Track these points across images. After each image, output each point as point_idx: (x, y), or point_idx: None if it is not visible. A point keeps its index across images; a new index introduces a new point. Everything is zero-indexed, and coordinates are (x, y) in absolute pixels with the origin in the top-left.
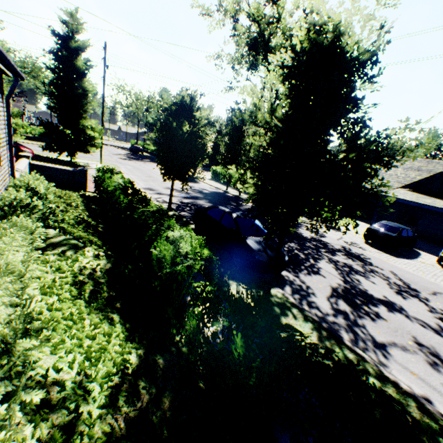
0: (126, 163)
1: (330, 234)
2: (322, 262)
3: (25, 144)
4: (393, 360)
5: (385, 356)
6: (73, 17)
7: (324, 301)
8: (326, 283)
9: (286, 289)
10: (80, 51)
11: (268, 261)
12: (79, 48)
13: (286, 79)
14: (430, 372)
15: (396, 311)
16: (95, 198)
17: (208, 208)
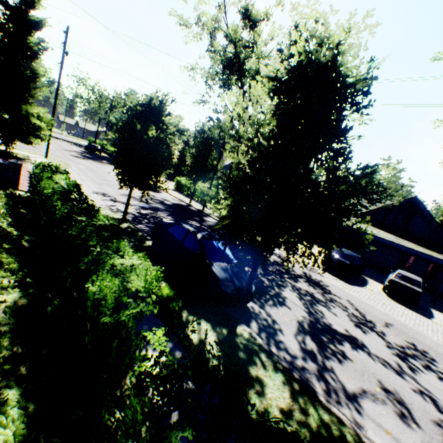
0: (78, 162)
1: (291, 258)
2: (286, 290)
3: None
4: (366, 415)
5: (358, 410)
6: None
7: (292, 339)
8: (292, 316)
9: (253, 325)
10: (34, 28)
11: (235, 292)
12: (32, 24)
13: (276, 93)
14: (402, 427)
15: (360, 349)
16: (28, 199)
17: (170, 225)
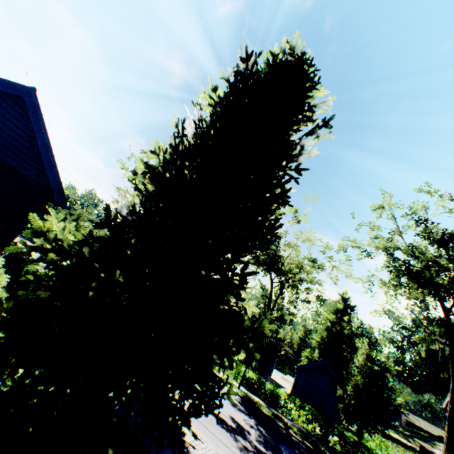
0: None
1: None
2: None
3: None
4: None
5: None
6: None
7: None
8: None
9: None
10: None
11: None
12: None
13: None
14: None
15: None
16: None
17: None
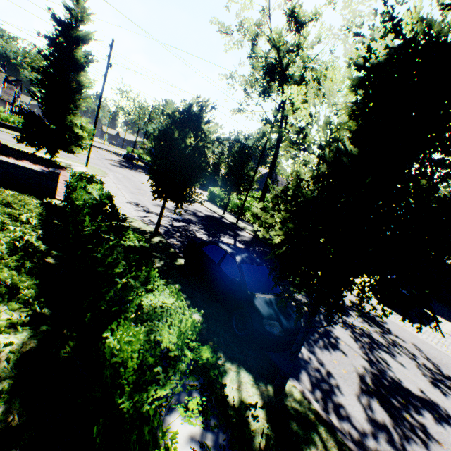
0: (116, 170)
1: None
2: (337, 327)
3: (3, 133)
4: None
5: None
6: (79, 5)
7: (355, 403)
8: (349, 365)
9: (303, 378)
10: (82, 42)
11: (282, 334)
12: (81, 38)
13: (361, 85)
14: None
15: (446, 423)
16: (63, 208)
17: (205, 243)
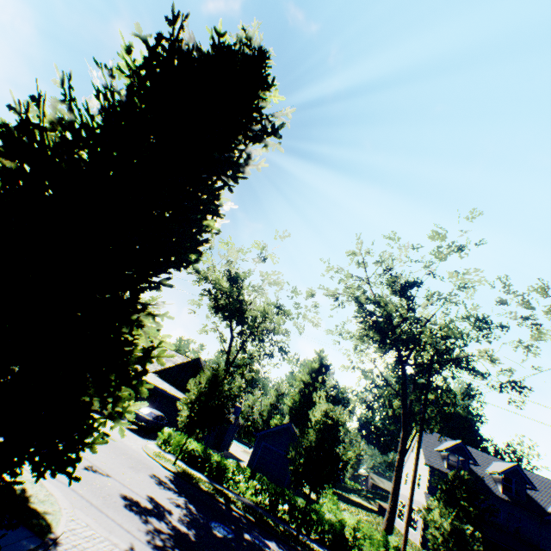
0: None
1: None
2: None
3: None
4: None
5: None
6: None
7: None
8: None
9: None
10: None
11: None
12: None
13: None
14: None
15: None
16: None
17: None
